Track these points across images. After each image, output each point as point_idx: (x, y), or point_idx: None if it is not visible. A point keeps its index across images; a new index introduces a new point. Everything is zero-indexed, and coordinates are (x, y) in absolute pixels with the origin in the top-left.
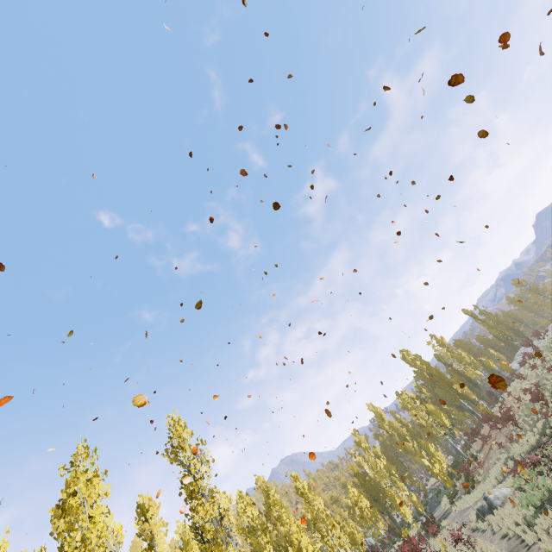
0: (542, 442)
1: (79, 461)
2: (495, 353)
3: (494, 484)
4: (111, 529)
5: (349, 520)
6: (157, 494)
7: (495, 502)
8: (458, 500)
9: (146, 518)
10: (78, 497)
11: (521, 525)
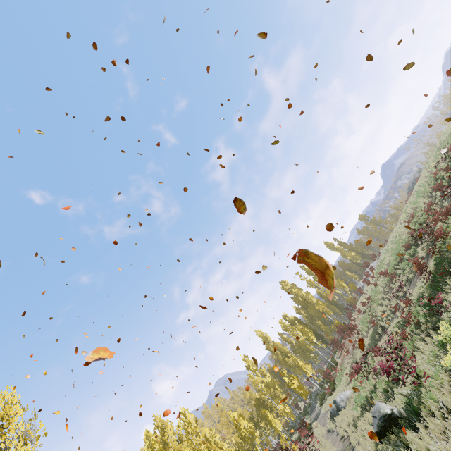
0: (373, 346)
1: None
2: (350, 274)
3: (345, 385)
4: None
5: None
6: None
7: (341, 404)
8: (325, 402)
9: None
10: None
11: (351, 427)
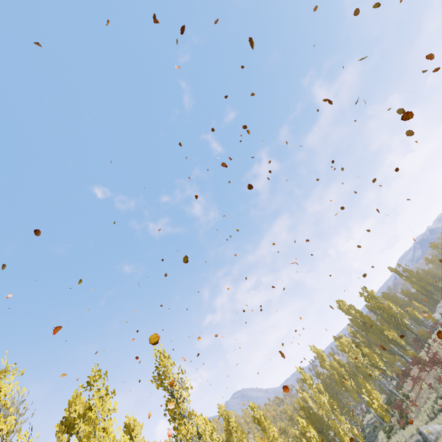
0: None
1: (93, 381)
2: (418, 305)
3: (427, 421)
4: (120, 438)
5: None
6: (150, 413)
7: (429, 437)
8: (394, 435)
9: (131, 437)
10: (94, 410)
11: None
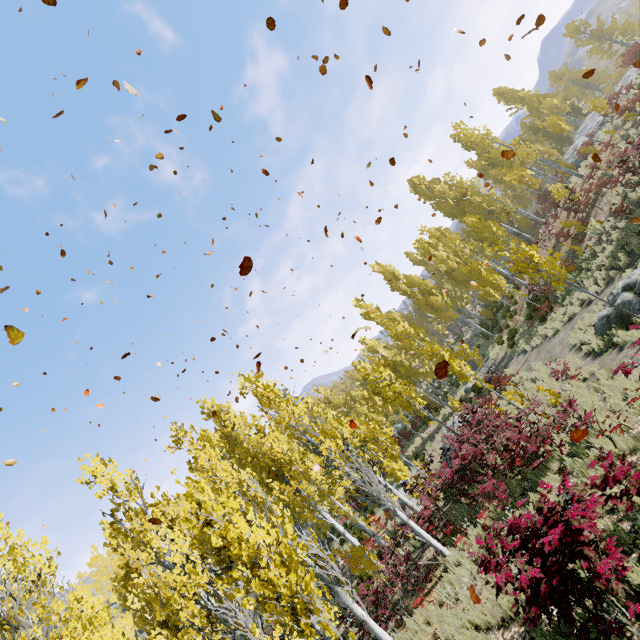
0: None
1: None
2: (542, 148)
3: (608, 279)
4: None
5: (370, 414)
6: None
7: None
8: (523, 338)
9: None
10: None
11: None
